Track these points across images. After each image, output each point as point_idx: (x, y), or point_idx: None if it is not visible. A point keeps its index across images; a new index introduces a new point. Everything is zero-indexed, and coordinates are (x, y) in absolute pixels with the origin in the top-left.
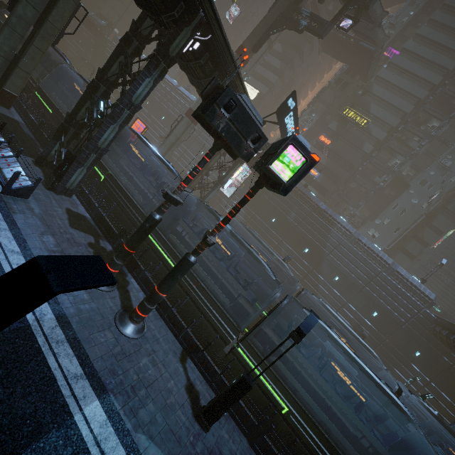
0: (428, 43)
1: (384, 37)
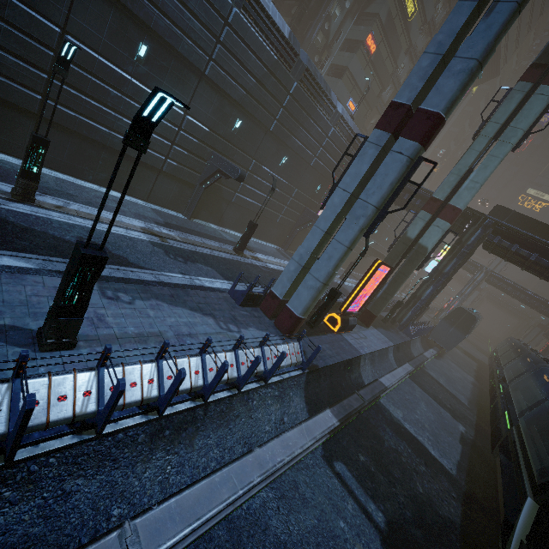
0: None
1: None
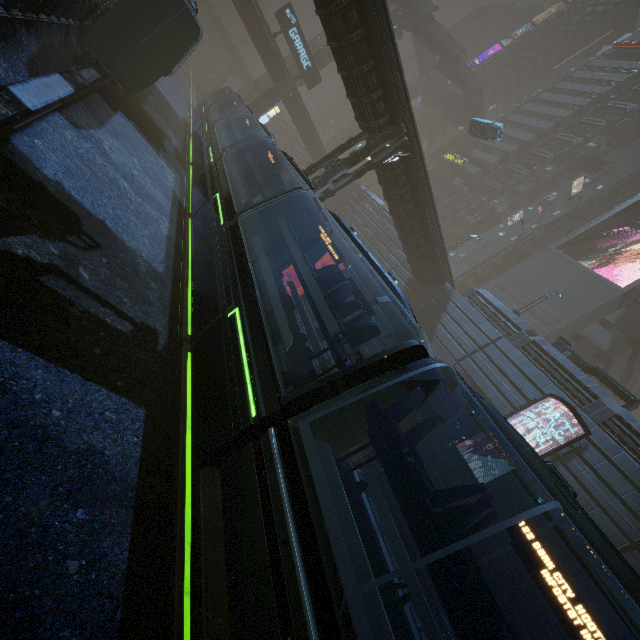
0: (547, 104)
1: (483, 86)
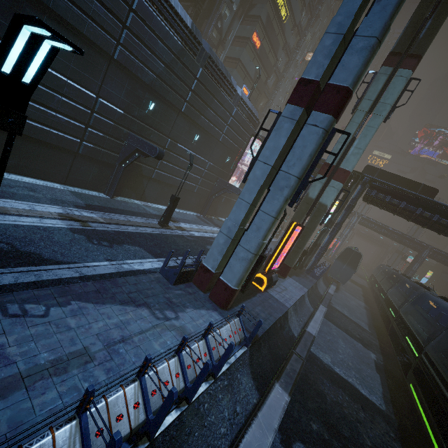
0: None
1: None
